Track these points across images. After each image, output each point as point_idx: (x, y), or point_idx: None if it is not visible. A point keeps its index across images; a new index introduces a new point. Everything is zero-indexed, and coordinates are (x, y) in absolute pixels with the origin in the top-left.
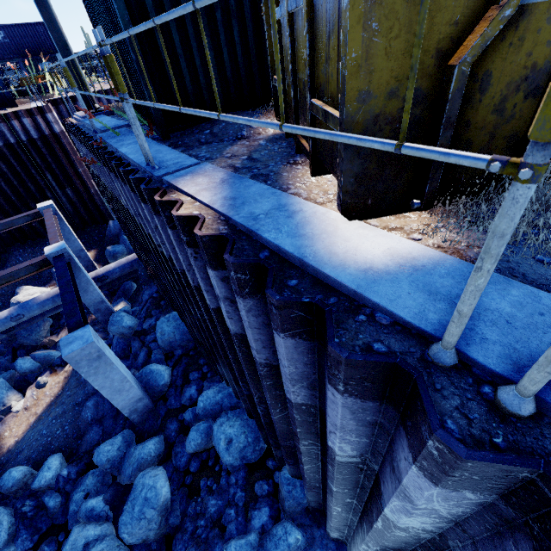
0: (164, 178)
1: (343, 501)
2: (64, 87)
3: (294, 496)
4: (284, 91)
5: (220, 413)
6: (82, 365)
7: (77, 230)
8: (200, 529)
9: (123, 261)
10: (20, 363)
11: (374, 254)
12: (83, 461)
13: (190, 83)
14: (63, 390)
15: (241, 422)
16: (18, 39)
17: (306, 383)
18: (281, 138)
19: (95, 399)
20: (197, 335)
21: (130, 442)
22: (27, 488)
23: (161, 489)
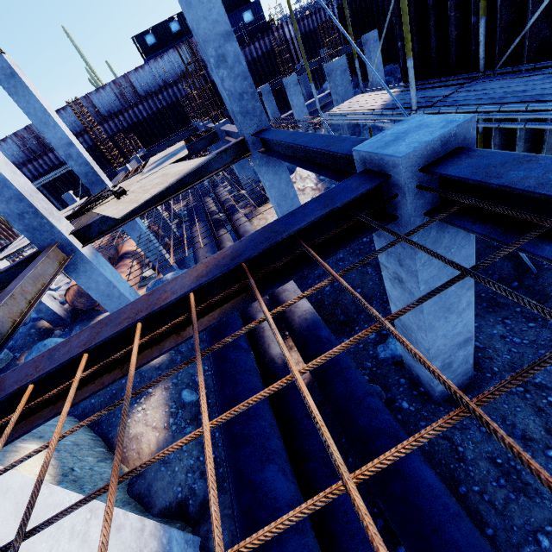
0: None
1: None
2: None
3: None
4: None
5: None
6: (371, 43)
7: None
8: None
9: None
10: None
11: None
12: None
13: None
14: None
15: None
16: None
17: None
18: None
19: None
20: None
21: None
22: None
23: None
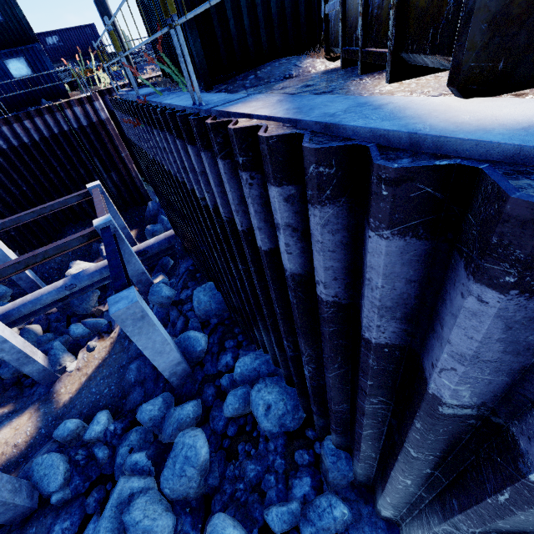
0: (213, 109)
1: (420, 472)
2: (108, 81)
3: (338, 468)
4: (344, 8)
5: (258, 380)
6: (127, 324)
7: (121, 211)
8: (239, 492)
9: (161, 237)
10: (73, 329)
11: (526, 115)
12: (127, 418)
13: (234, 26)
14: (109, 354)
15: (279, 389)
16: (70, 41)
17: (400, 312)
18: (335, 70)
19: (138, 362)
20: (234, 301)
21: (169, 403)
22: (80, 439)
23: (200, 449)
